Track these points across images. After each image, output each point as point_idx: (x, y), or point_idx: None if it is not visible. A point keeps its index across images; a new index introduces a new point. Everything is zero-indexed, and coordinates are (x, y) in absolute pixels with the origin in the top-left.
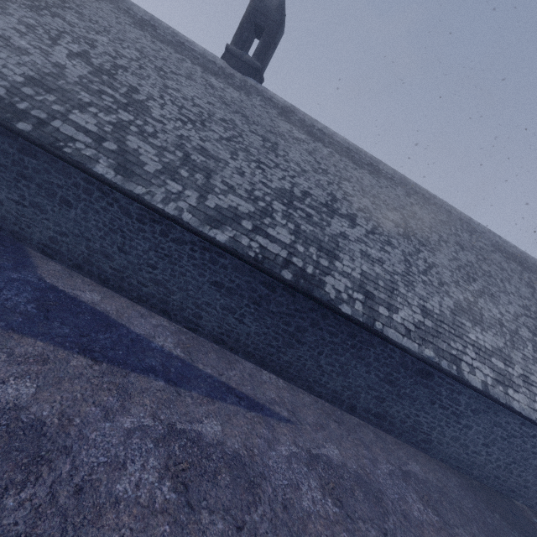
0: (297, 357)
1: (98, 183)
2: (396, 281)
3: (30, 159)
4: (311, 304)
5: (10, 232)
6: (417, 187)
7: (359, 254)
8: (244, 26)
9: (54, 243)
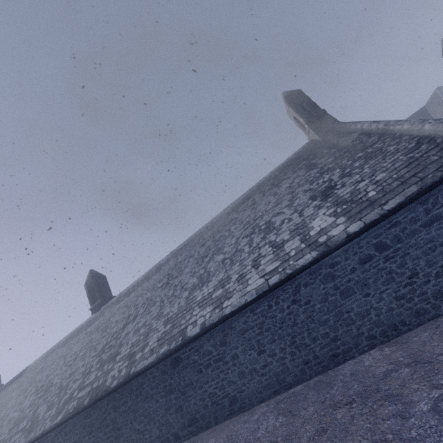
0: (127, 440)
1: None
2: (152, 324)
3: None
4: (105, 400)
5: None
6: (180, 246)
7: (132, 335)
8: (89, 296)
9: None
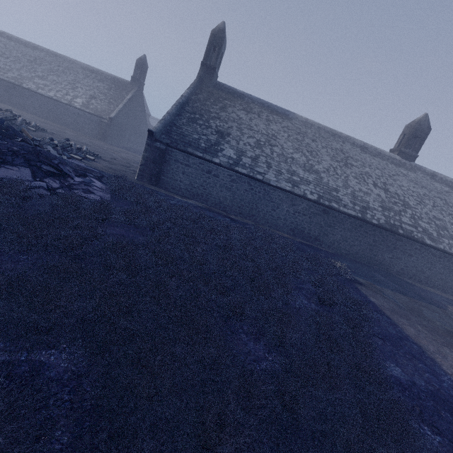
0: None
1: (424, 246)
2: None
3: (399, 242)
4: None
5: (385, 269)
6: None
7: None
8: (409, 138)
9: (402, 270)
